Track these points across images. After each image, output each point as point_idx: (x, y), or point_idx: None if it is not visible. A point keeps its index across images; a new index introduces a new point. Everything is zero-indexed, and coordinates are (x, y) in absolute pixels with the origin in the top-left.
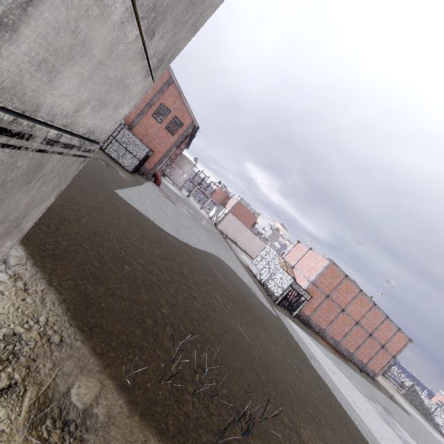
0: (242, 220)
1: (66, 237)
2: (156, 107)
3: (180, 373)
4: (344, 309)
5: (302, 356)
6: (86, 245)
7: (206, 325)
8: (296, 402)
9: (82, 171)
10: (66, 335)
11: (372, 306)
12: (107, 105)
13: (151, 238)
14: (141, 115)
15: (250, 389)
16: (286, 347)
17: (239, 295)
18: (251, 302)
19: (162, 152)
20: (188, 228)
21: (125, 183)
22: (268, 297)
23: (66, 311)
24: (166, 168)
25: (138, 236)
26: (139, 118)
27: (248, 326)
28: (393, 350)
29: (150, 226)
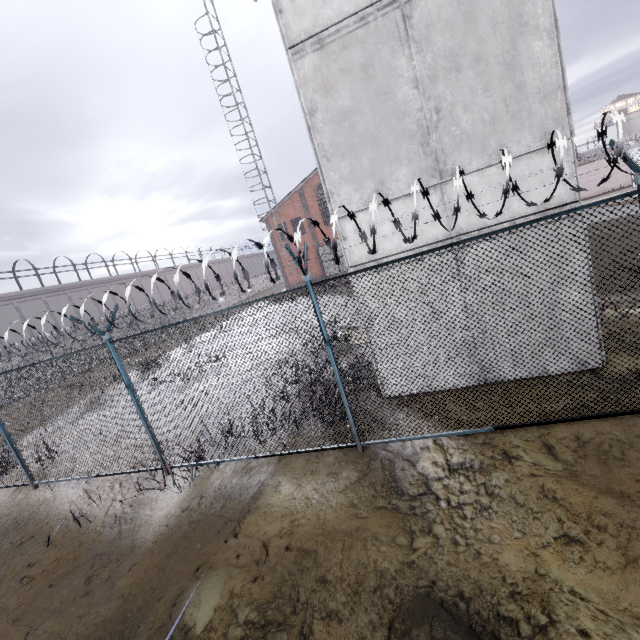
0: None
1: None
2: None
3: None
4: None
5: None
6: None
7: None
8: None
9: None
10: None
11: None
12: None
13: None
14: None
15: None
16: None
17: None
18: None
19: None
20: None
21: None
22: None
23: None
24: None
25: None
26: None
27: None
28: None
29: None
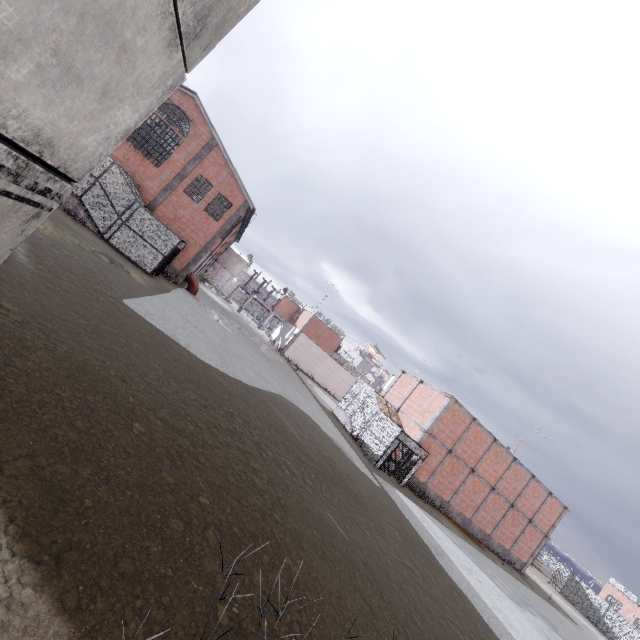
0: (320, 344)
1: (23, 378)
2: (191, 179)
3: (235, 621)
4: (474, 469)
5: (425, 550)
6: (62, 391)
7: (276, 518)
8: (428, 637)
9: (67, 268)
10: (1, 578)
11: (511, 461)
12: (82, 82)
13: (182, 375)
14: (167, 191)
15: (356, 629)
16: (400, 540)
17: (324, 459)
18: (342, 470)
19: (200, 245)
20: (241, 357)
21: (141, 289)
22: (365, 458)
23: (7, 524)
24: (206, 269)
25: (159, 371)
26: (165, 194)
27: (342, 510)
28: (545, 525)
29: (181, 355)
